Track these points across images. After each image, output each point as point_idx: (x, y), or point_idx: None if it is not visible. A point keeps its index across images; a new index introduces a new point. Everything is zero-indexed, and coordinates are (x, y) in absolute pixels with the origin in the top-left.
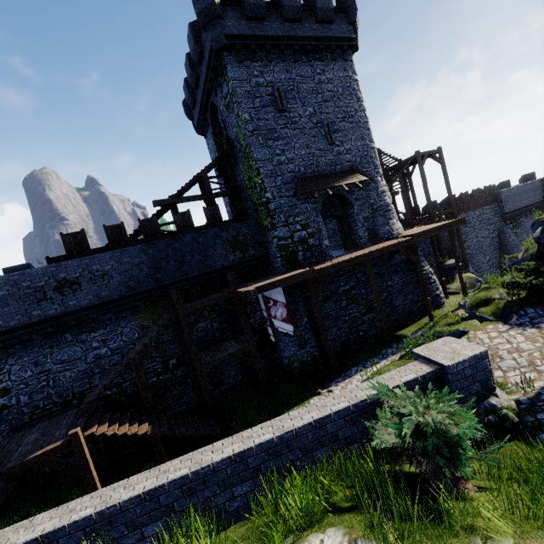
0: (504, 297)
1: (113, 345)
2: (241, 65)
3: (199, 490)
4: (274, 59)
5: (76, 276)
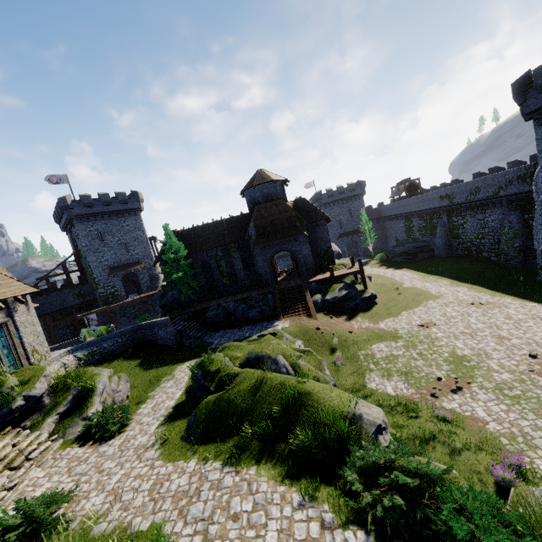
0: None
1: None
2: (82, 224)
3: (54, 350)
4: (99, 219)
5: None
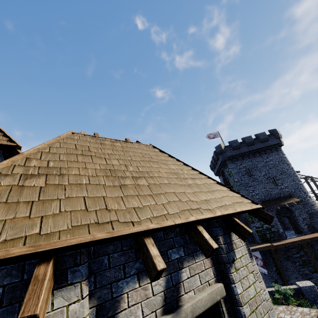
0: None
1: None
2: (233, 163)
3: None
4: (245, 158)
5: None
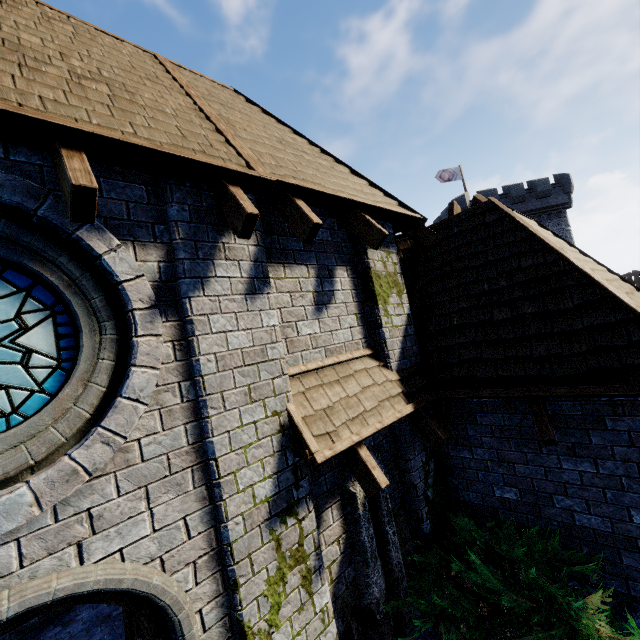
0: None
1: None
2: None
3: None
4: None
5: None
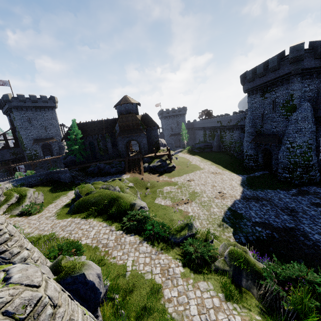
0: None
1: None
2: (18, 112)
3: None
4: (29, 110)
5: None
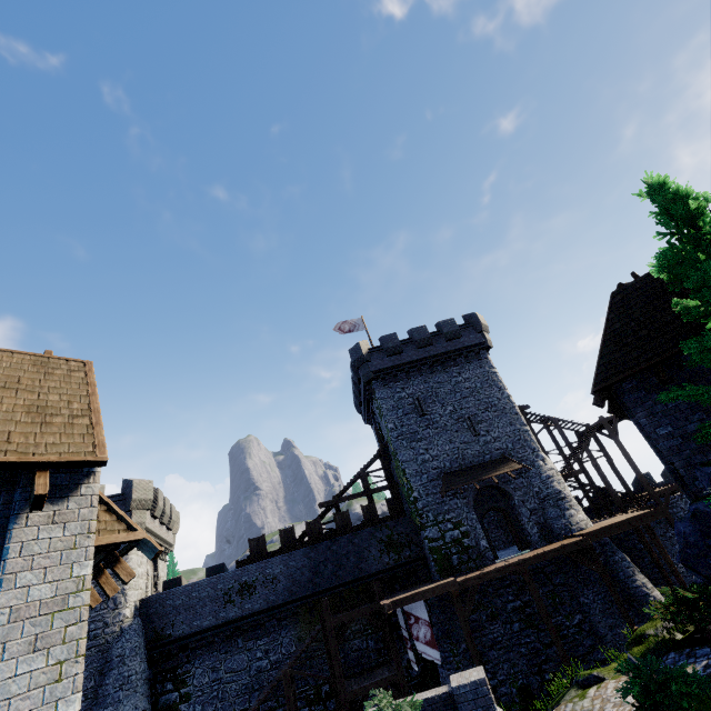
0: (660, 633)
1: (273, 657)
2: (386, 387)
3: None
4: (413, 375)
5: (254, 579)
